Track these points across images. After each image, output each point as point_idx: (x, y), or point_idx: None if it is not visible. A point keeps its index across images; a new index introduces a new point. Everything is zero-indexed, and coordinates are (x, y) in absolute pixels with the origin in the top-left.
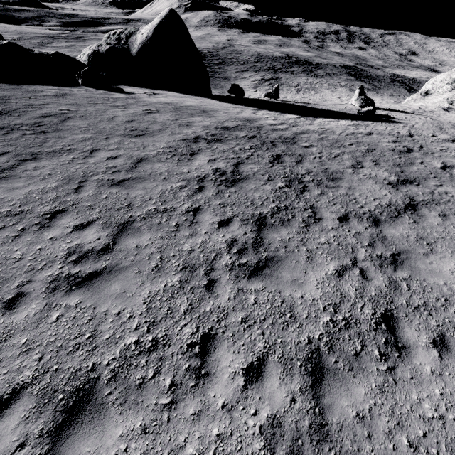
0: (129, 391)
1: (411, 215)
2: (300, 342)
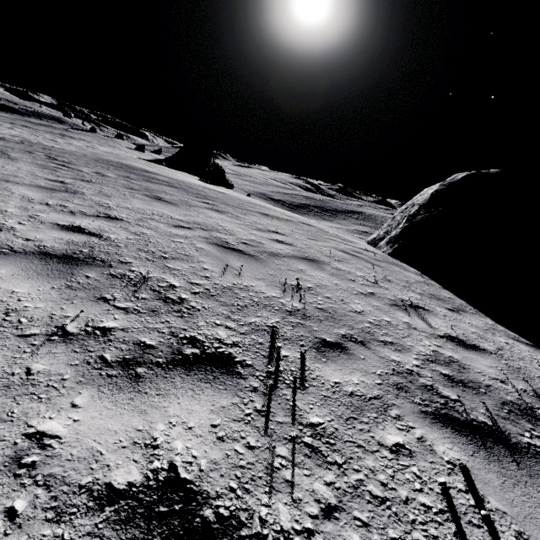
0: None
1: None
2: None
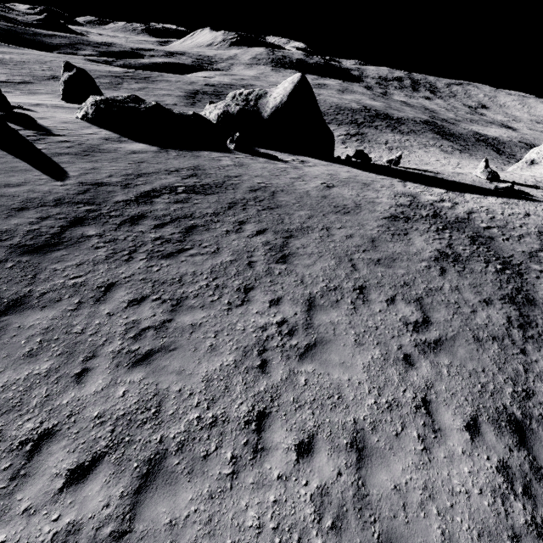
0: (540, 422)
1: None
2: None
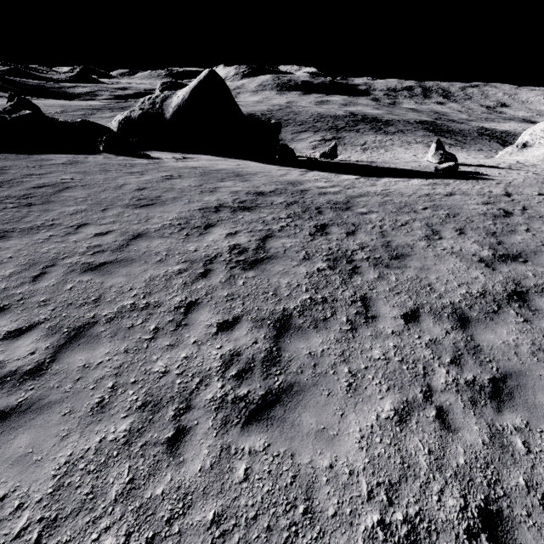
0: None
1: (519, 308)
2: None
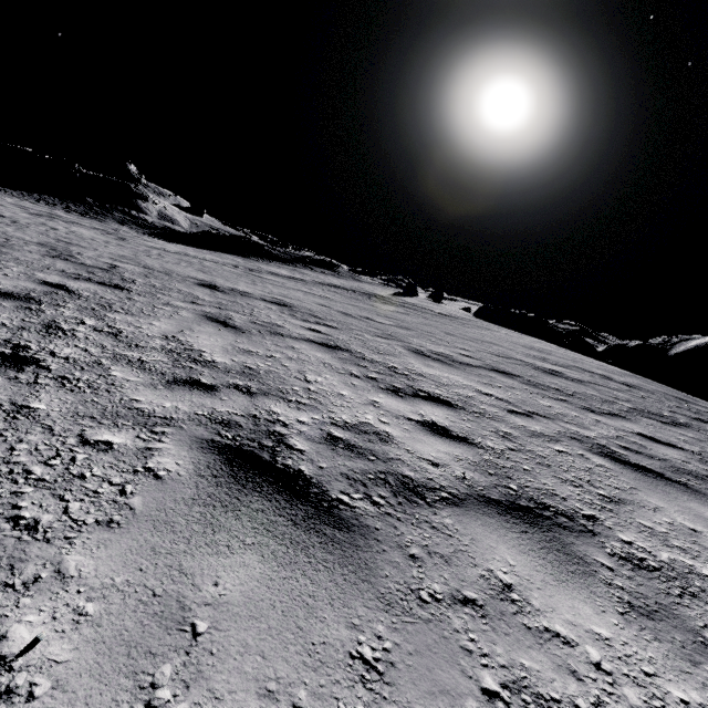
0: (289, 310)
1: None
2: (354, 348)
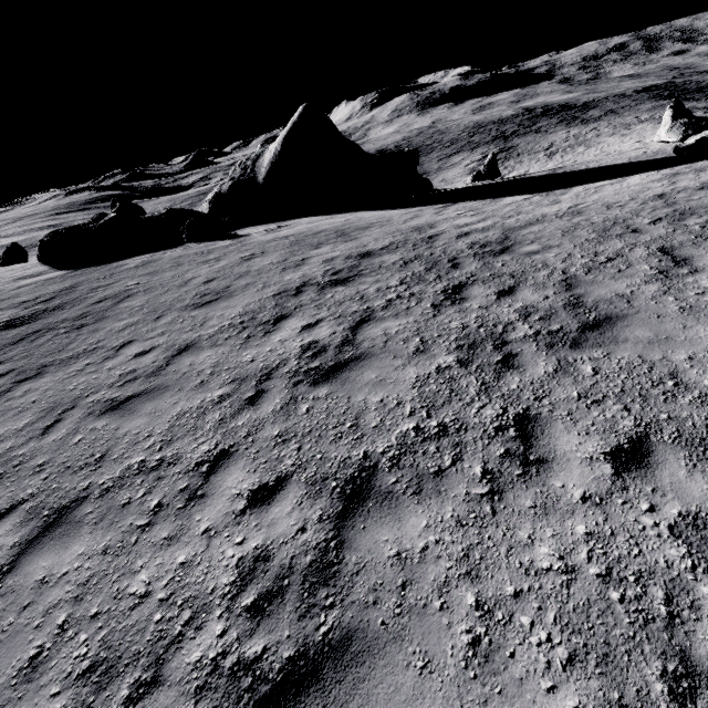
0: None
1: None
2: None
